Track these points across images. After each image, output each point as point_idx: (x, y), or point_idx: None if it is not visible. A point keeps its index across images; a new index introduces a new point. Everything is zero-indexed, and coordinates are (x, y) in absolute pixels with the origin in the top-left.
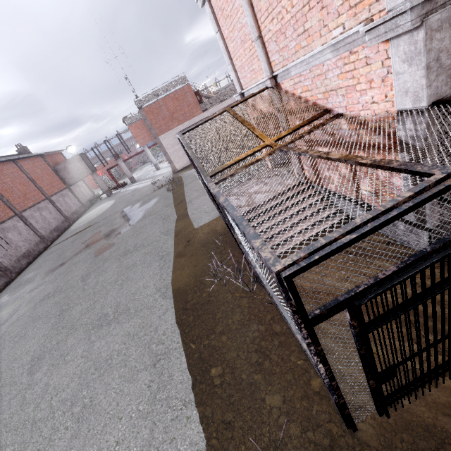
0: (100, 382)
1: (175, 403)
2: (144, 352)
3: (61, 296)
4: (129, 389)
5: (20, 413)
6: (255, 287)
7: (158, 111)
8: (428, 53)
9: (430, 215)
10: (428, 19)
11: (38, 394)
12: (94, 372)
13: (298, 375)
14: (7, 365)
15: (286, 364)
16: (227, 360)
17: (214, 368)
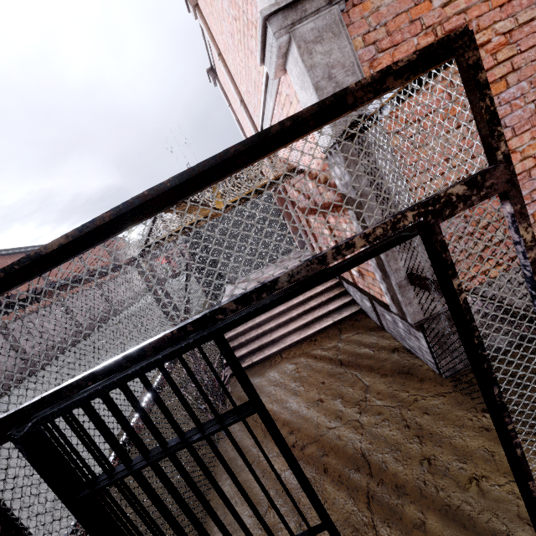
0: None
1: None
2: None
3: None
4: None
5: None
6: None
7: None
8: (312, 70)
9: (404, 303)
10: (295, 29)
11: None
12: None
13: None
14: None
15: None
16: None
17: None
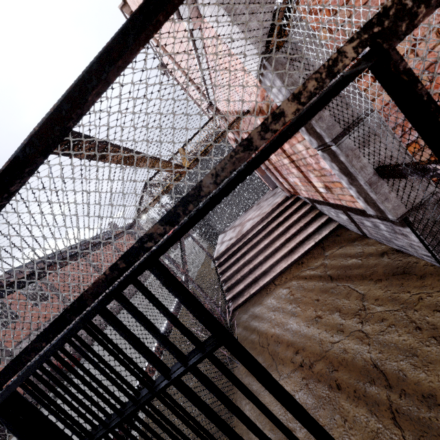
0: None
1: None
2: None
3: None
4: None
5: None
6: None
7: None
8: None
9: (379, 200)
10: None
11: None
12: None
13: None
14: None
15: None
16: None
17: None
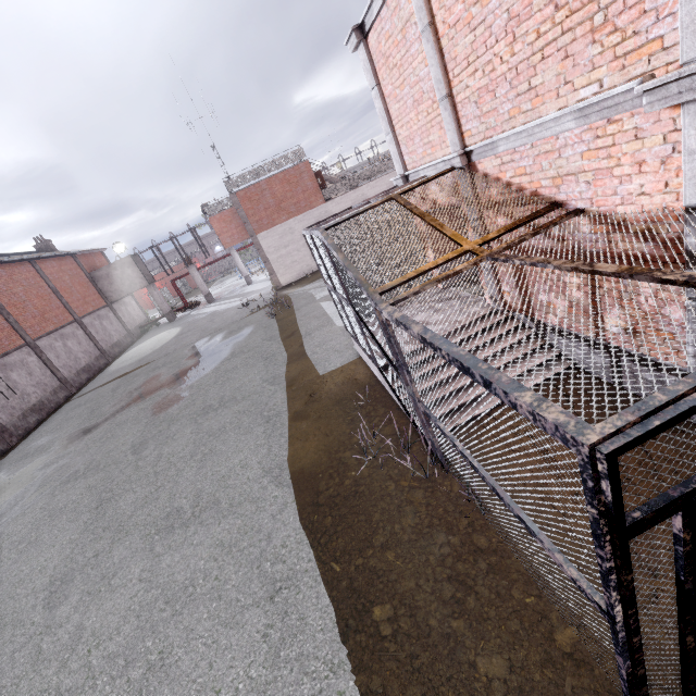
0: (176, 625)
1: (314, 666)
2: (251, 576)
3: (99, 476)
4: (229, 639)
5: (32, 677)
6: (436, 471)
7: (259, 198)
8: None
9: None
10: None
11: (64, 645)
12: (165, 607)
13: (530, 624)
14: (6, 591)
15: (506, 603)
16: (399, 593)
17: (378, 607)
